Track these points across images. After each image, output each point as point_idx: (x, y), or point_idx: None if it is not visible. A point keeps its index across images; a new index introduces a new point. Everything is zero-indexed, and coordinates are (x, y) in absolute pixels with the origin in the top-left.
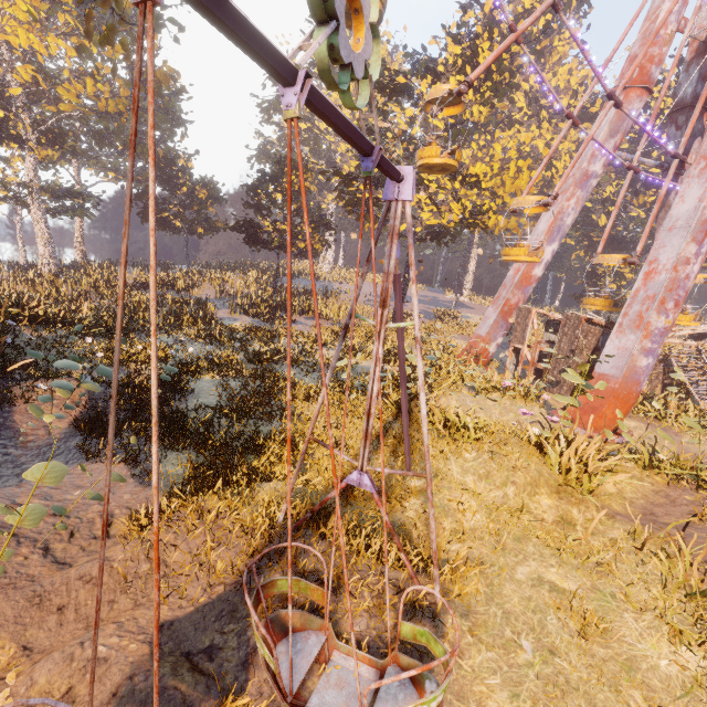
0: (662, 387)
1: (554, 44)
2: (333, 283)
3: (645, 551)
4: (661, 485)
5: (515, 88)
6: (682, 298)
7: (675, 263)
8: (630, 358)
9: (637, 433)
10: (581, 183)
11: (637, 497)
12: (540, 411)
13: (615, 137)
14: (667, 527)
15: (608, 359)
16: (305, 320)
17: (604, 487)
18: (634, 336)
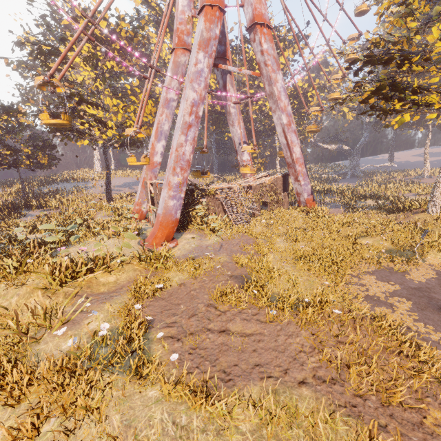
0: (224, 211)
1: (193, 20)
2: (90, 182)
3: (48, 315)
4: (143, 270)
5: (136, 50)
6: (185, 165)
7: (176, 147)
8: (164, 202)
9: (187, 241)
10: (166, 105)
11: (125, 280)
12: (134, 241)
13: (177, 77)
14: (69, 298)
15: (160, 205)
16: (38, 213)
17: (107, 280)
18: (166, 190)
